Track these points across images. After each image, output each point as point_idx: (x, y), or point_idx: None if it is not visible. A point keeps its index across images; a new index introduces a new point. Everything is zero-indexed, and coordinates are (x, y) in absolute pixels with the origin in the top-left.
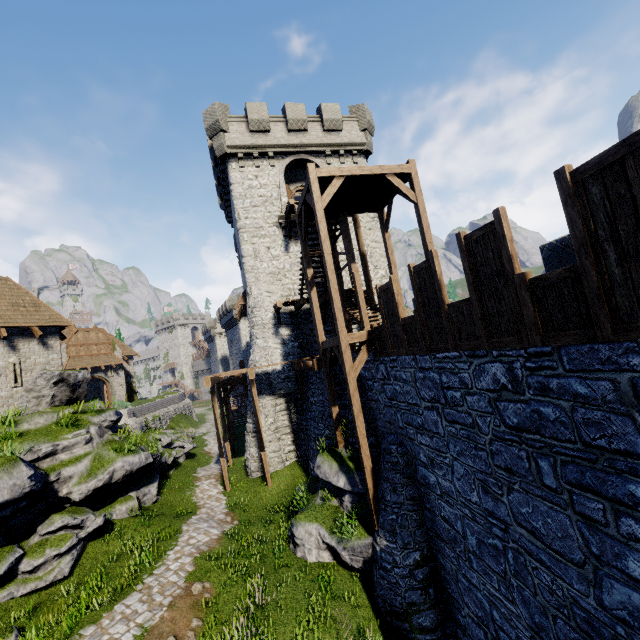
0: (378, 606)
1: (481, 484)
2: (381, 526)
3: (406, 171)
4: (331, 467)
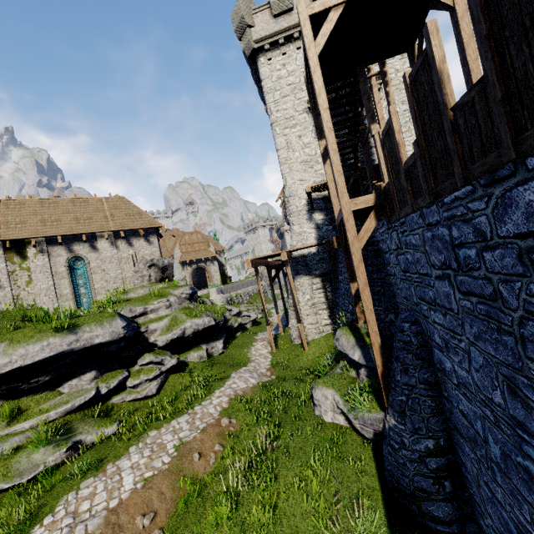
0: (386, 479)
1: (506, 382)
2: (390, 405)
3: None
4: (348, 341)
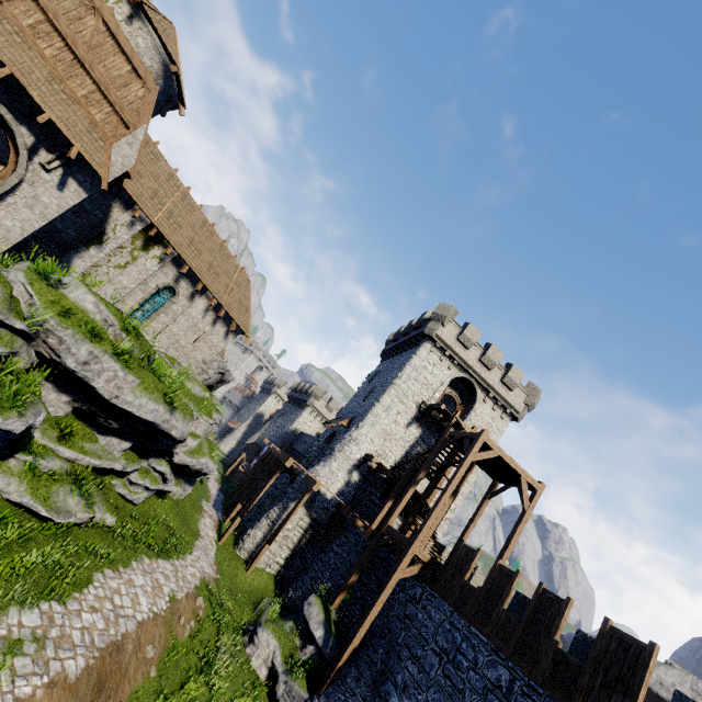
0: None
1: None
2: (327, 694)
3: (535, 487)
4: (319, 614)
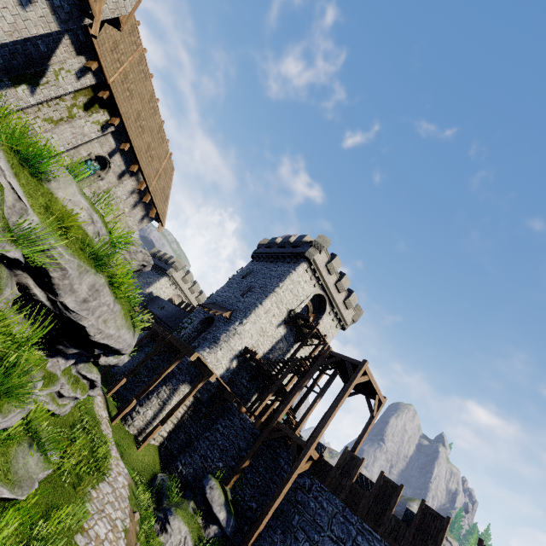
0: None
1: None
2: None
3: (382, 401)
4: (220, 497)
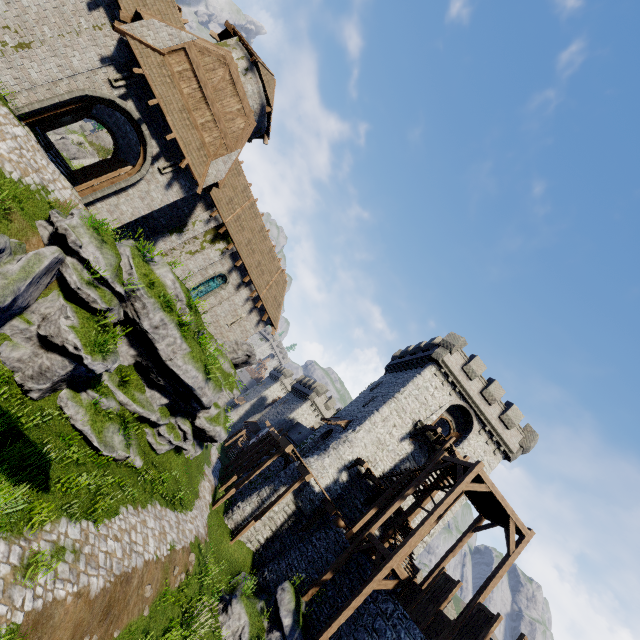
0: None
1: None
2: None
3: (524, 532)
4: (290, 602)
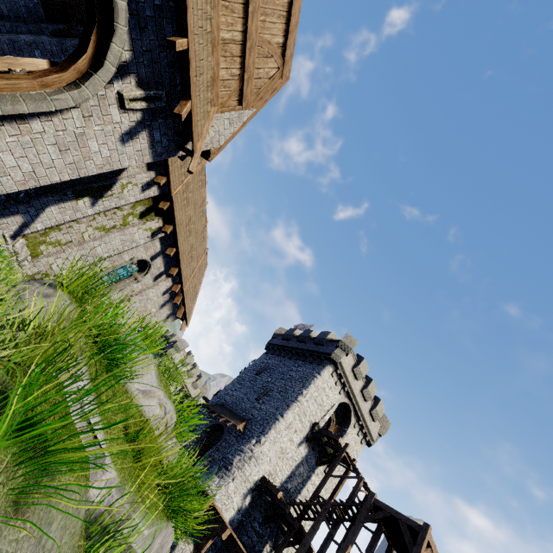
0: None
1: None
2: None
3: None
4: None
